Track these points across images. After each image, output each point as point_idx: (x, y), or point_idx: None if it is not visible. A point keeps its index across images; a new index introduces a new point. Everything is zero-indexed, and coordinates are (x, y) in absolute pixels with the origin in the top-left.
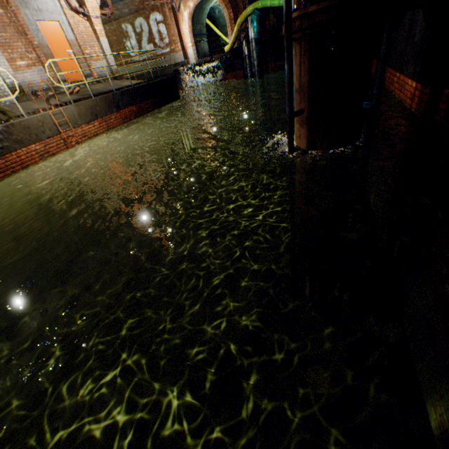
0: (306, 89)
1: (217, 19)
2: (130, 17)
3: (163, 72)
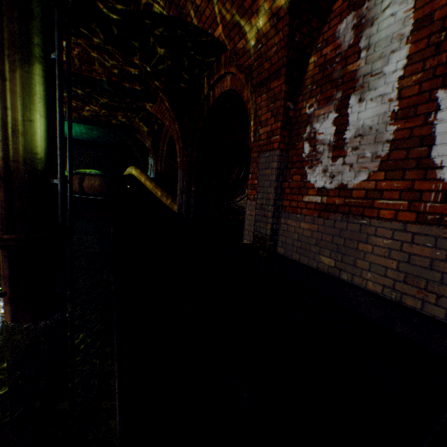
0: (9, 278)
1: None
2: None
3: None
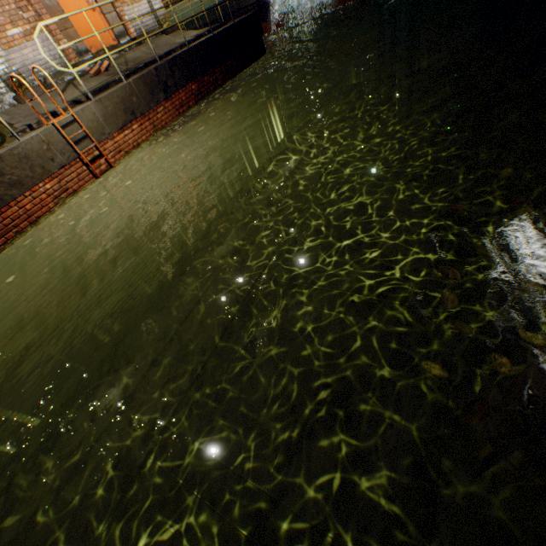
0: None
1: None
2: None
3: (240, 3)
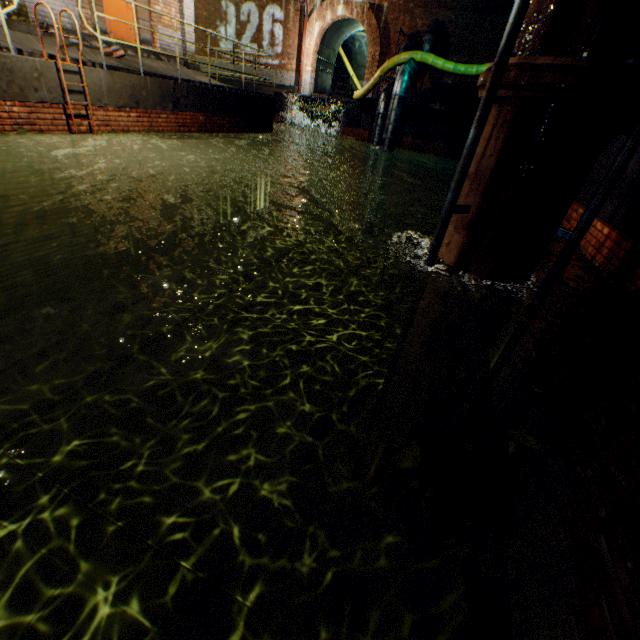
0: (486, 178)
1: (355, 53)
2: None
3: (259, 89)
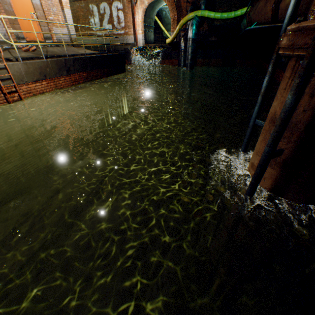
0: (300, 129)
1: (163, 18)
2: (97, 0)
3: (116, 48)
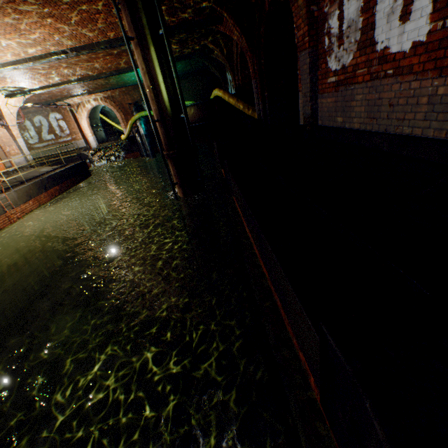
0: (176, 175)
1: (109, 113)
2: (28, 115)
3: (66, 155)
